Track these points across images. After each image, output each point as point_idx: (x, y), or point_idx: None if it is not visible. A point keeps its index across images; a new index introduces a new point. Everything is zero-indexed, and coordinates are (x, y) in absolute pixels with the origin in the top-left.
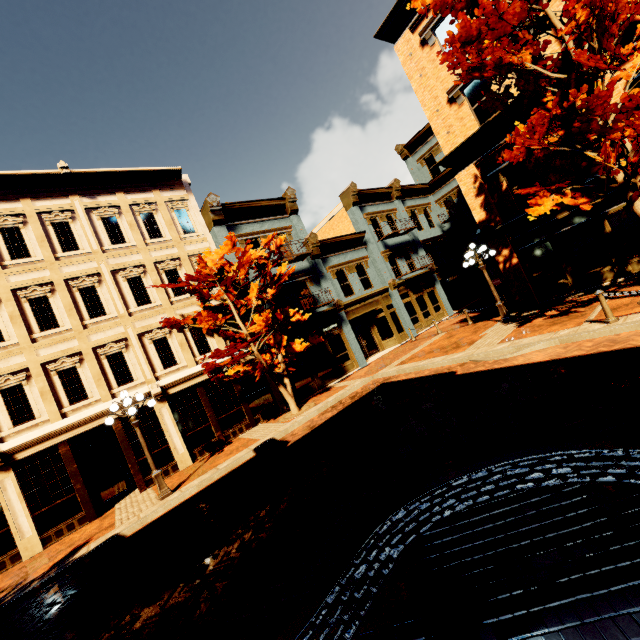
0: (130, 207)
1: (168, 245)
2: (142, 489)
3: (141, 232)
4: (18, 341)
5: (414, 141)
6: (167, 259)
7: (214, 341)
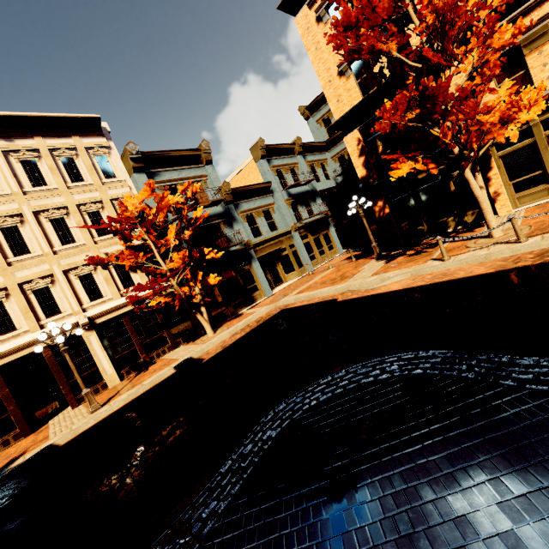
0: (50, 151)
1: (90, 189)
2: (74, 406)
3: (62, 176)
4: None
5: (314, 104)
6: (89, 202)
7: (137, 276)
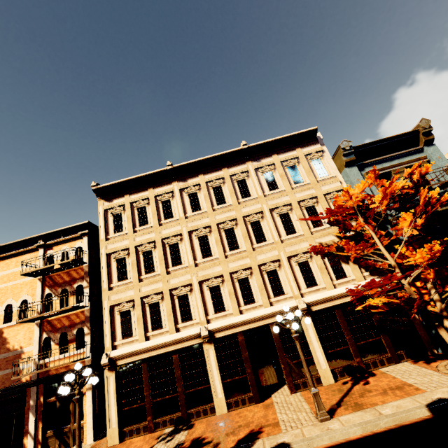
0: (280, 163)
1: (307, 187)
2: (292, 391)
3: (288, 180)
4: (218, 256)
5: None
6: (307, 198)
7: (348, 268)
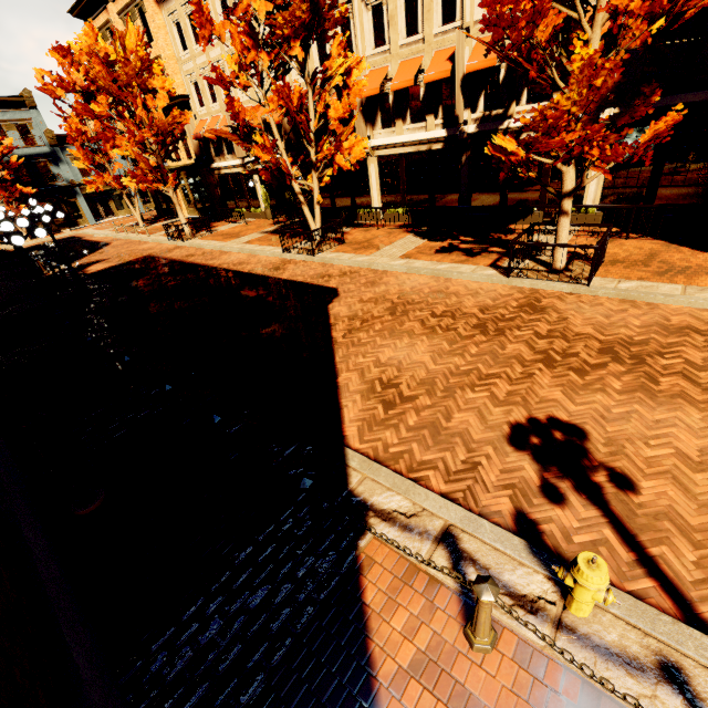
0: None
1: None
2: None
3: None
4: None
5: None
6: None
7: None
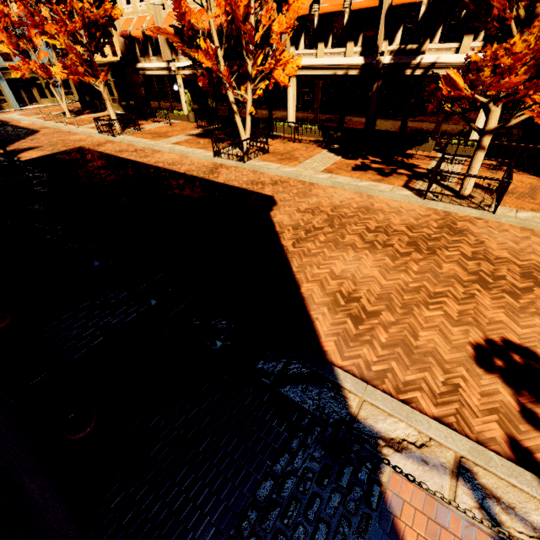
0: None
1: None
2: None
3: None
4: None
5: None
6: None
7: None
